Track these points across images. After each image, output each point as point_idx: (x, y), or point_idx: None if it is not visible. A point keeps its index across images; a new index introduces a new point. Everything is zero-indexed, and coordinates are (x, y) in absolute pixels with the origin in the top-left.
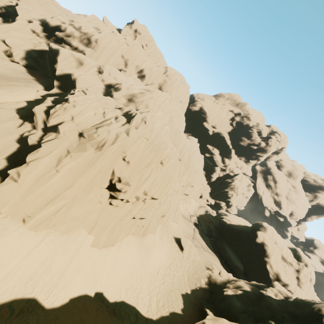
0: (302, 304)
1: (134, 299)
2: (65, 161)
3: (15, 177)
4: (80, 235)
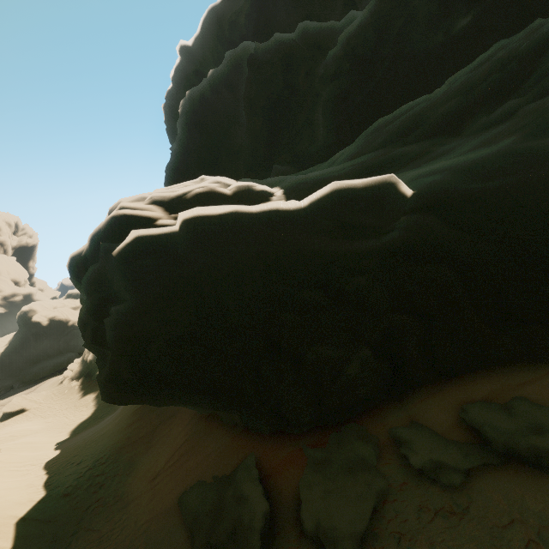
0: None
1: (73, 426)
2: None
3: None
4: None
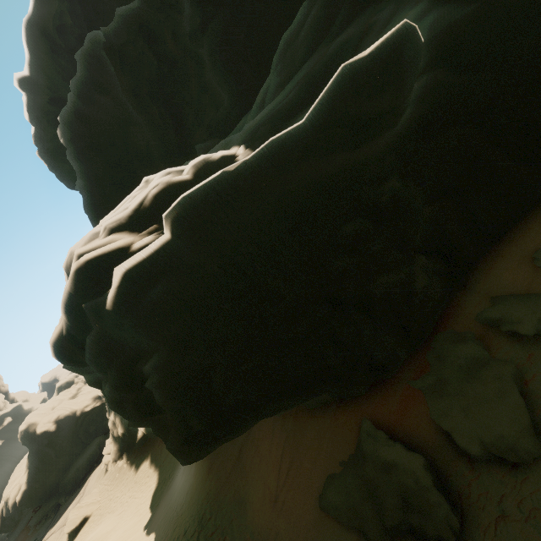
0: None
1: (147, 501)
2: None
3: None
4: None
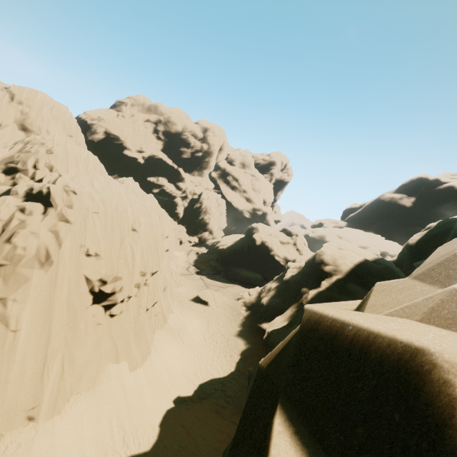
0: (310, 261)
1: (207, 374)
2: (12, 312)
3: None
4: (111, 372)
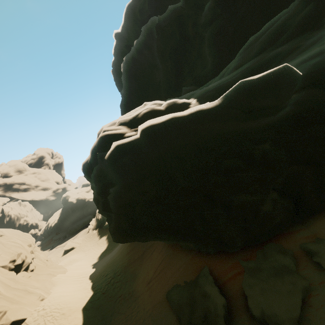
0: None
1: (98, 254)
2: None
3: (0, 315)
4: (57, 277)
